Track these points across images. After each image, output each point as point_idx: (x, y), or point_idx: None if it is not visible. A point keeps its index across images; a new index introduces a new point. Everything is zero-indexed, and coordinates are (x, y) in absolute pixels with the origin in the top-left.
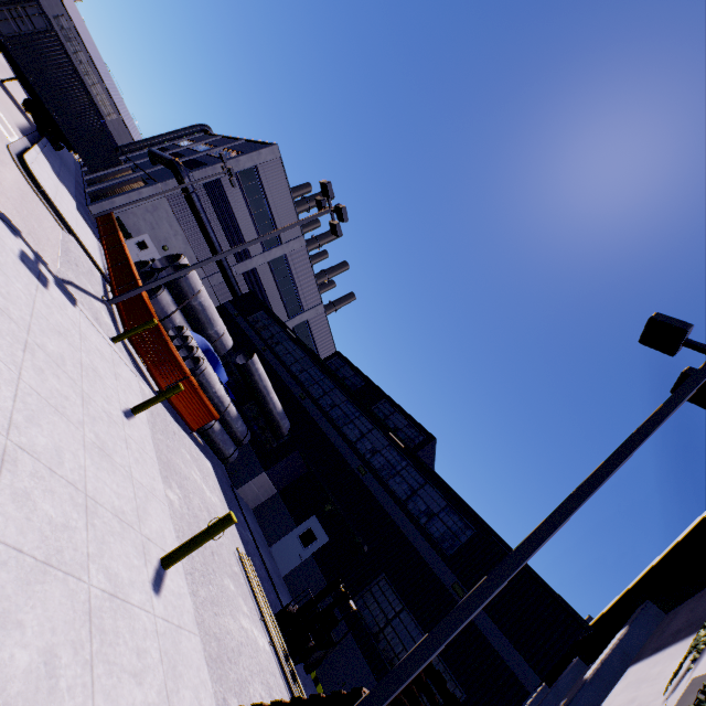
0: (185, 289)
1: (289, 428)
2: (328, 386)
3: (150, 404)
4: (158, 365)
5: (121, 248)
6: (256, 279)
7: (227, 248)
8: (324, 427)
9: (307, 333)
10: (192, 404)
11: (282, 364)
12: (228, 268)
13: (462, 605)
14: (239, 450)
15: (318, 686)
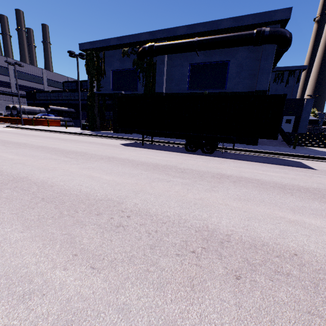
0: (21, 110)
1: (74, 110)
2: (69, 94)
3: (49, 124)
4: (42, 124)
5: (1, 118)
6: (21, 86)
7: (3, 89)
8: (78, 102)
9: (53, 82)
10: (54, 123)
11: (57, 100)
12: (13, 93)
13: (79, 107)
14: (73, 122)
15: (109, 129)
